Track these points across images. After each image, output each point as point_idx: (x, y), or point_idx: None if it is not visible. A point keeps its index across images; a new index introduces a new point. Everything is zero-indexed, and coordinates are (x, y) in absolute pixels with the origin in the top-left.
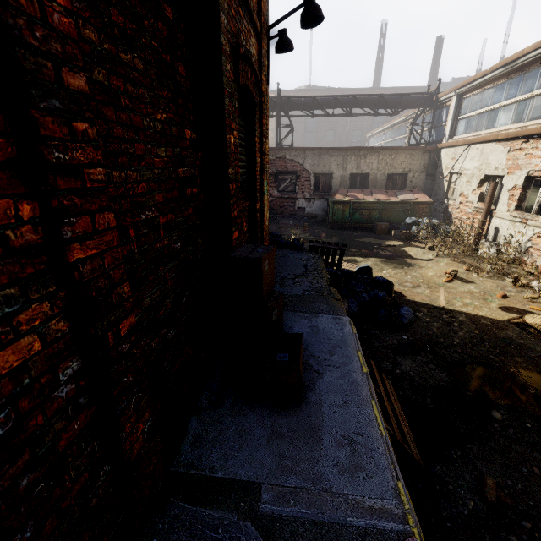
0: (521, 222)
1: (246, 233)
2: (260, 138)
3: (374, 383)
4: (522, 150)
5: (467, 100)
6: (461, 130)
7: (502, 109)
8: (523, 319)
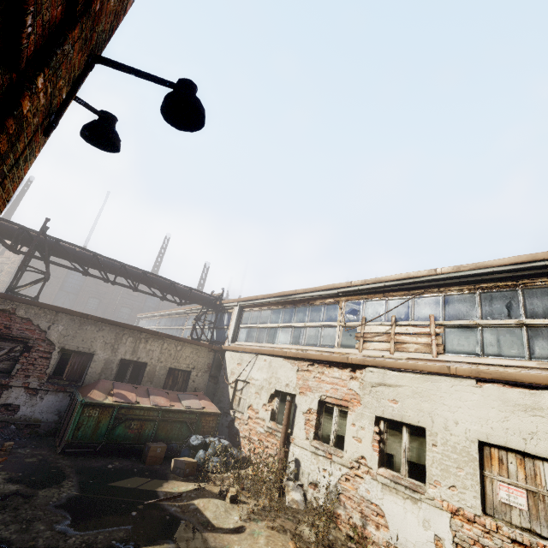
0: (324, 456)
1: None
2: None
3: None
4: (310, 371)
5: (248, 312)
6: (242, 337)
7: (281, 329)
8: None
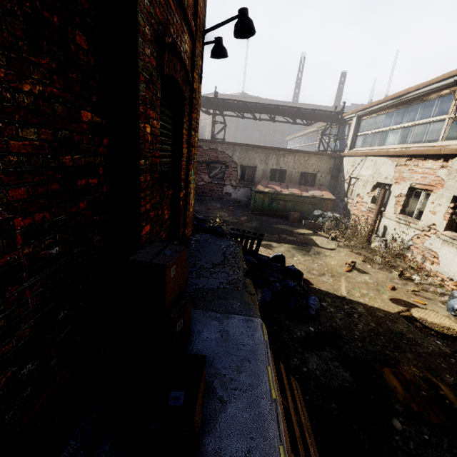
0: (404, 224)
1: (167, 220)
2: (189, 130)
3: (282, 384)
4: (407, 165)
5: (365, 121)
6: (359, 144)
7: (391, 132)
8: (410, 313)
